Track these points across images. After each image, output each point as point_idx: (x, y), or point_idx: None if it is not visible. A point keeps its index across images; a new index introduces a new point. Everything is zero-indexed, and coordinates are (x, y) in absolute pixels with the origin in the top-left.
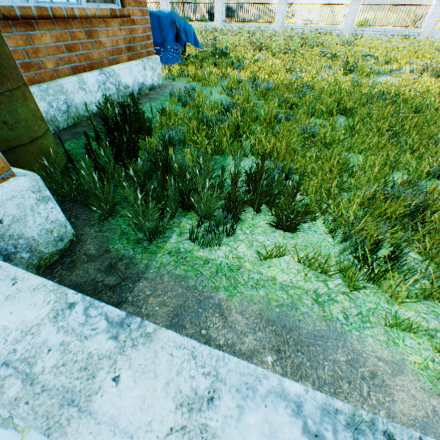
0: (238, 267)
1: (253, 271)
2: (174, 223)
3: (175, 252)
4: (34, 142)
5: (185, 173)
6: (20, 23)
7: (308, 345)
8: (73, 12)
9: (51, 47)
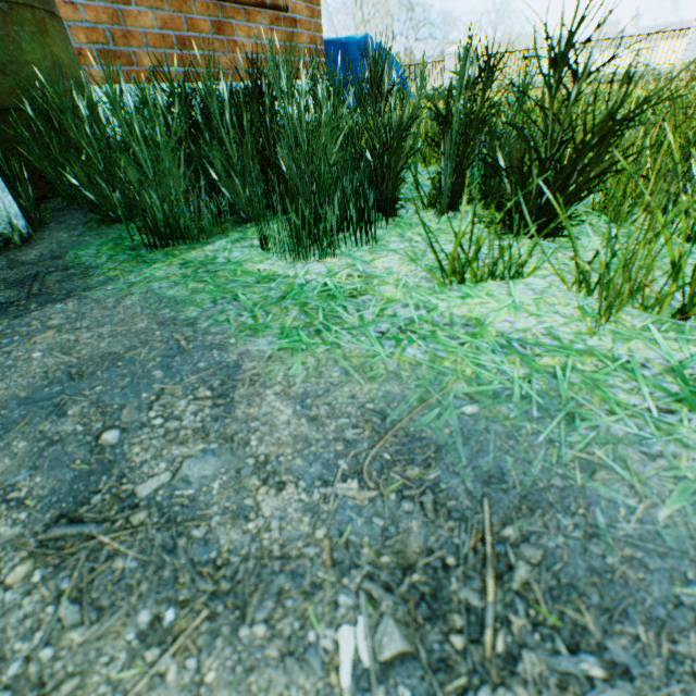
0: (356, 293)
1: (402, 303)
2: (238, 228)
3: (199, 263)
4: None
5: (263, 79)
6: None
7: (664, 621)
8: None
9: (152, 34)
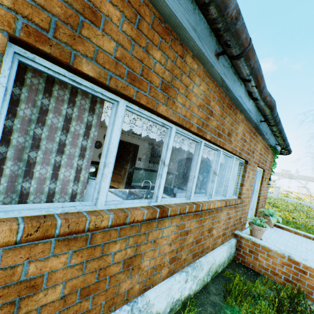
0: None
1: None
2: None
3: None
4: None
5: None
6: None
7: None
8: None
9: None
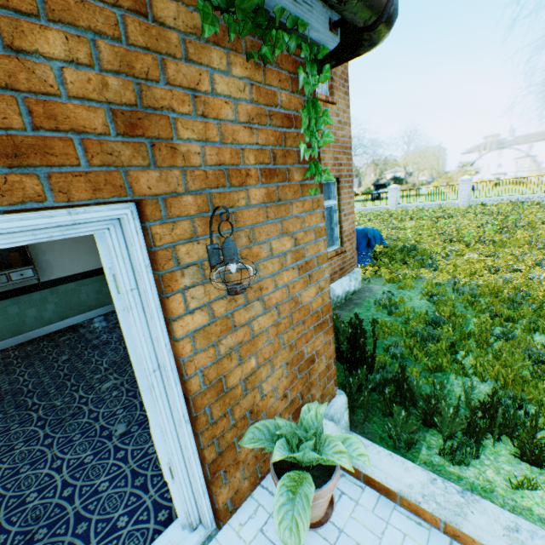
0: (490, 489)
1: (506, 497)
2: (419, 436)
3: (429, 463)
4: None
5: (430, 398)
6: None
7: None
8: None
9: None
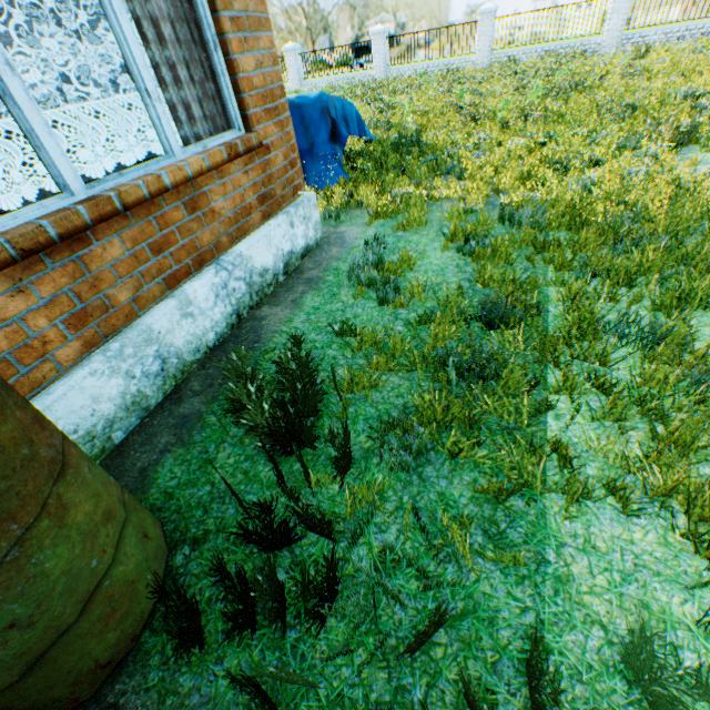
0: None
1: None
2: None
3: None
4: (92, 600)
5: None
6: (60, 245)
7: None
8: (161, 181)
9: (123, 262)
